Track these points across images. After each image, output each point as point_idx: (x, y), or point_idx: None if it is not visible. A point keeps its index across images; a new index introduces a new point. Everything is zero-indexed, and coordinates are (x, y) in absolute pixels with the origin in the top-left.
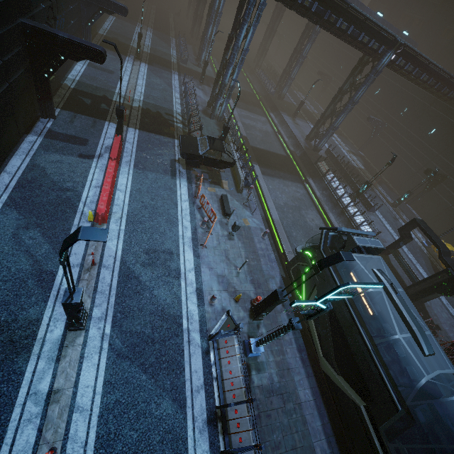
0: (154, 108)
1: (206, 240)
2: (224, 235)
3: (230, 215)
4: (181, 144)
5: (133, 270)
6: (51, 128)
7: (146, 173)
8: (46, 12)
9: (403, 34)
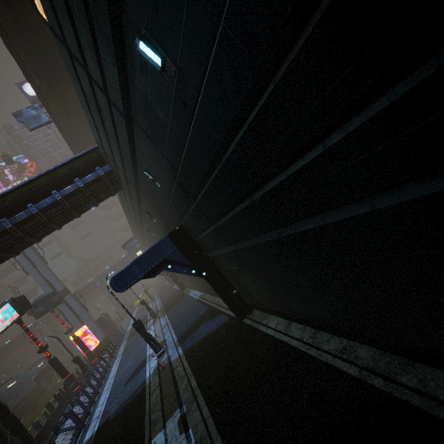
0: None
1: None
2: None
3: None
4: None
5: None
6: None
7: None
8: None
9: None
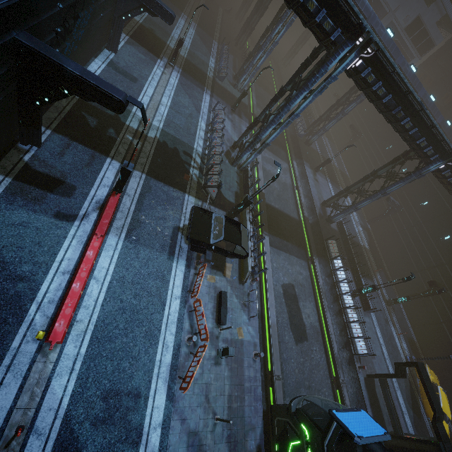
0: (173, 143)
1: (188, 388)
2: (211, 356)
3: (224, 328)
4: (191, 222)
5: (76, 435)
6: (29, 163)
7: (138, 249)
8: (63, 13)
9: (447, 124)
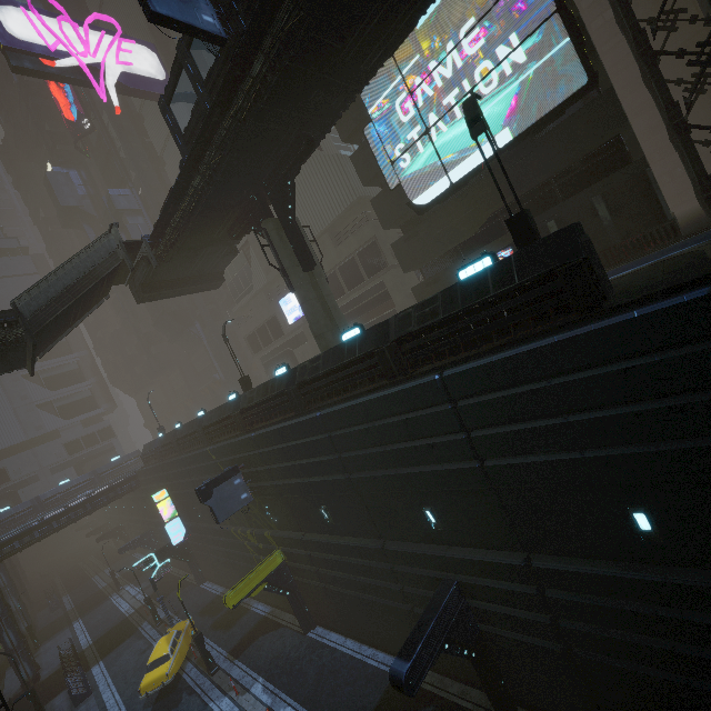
0: None
1: None
2: None
3: None
4: None
5: None
6: None
7: None
8: None
9: (109, 463)
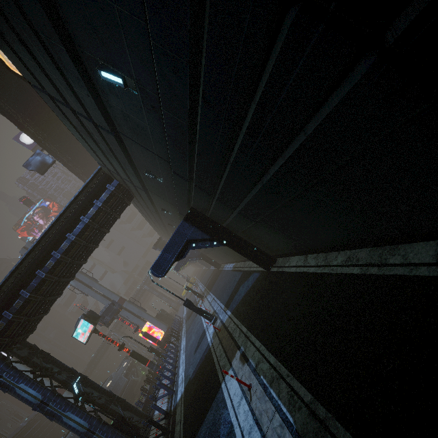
0: None
1: None
2: None
3: None
4: None
5: None
6: None
7: None
8: None
9: None
